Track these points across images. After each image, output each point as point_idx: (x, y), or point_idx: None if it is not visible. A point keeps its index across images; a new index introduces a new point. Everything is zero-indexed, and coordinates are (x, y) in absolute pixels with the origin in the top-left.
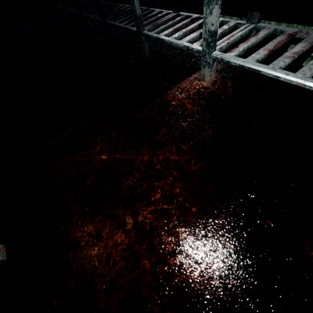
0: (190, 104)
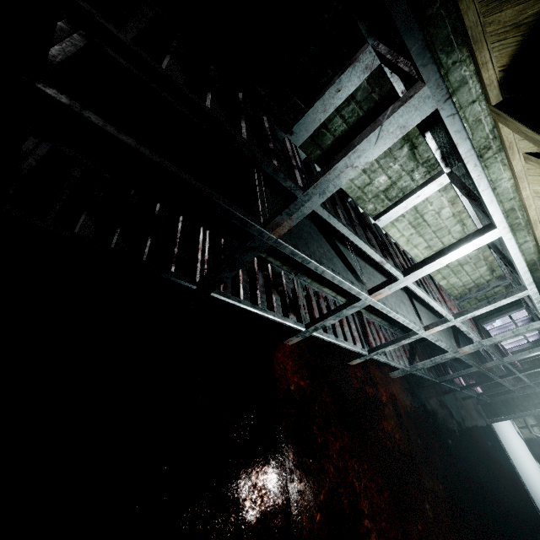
0: (302, 381)
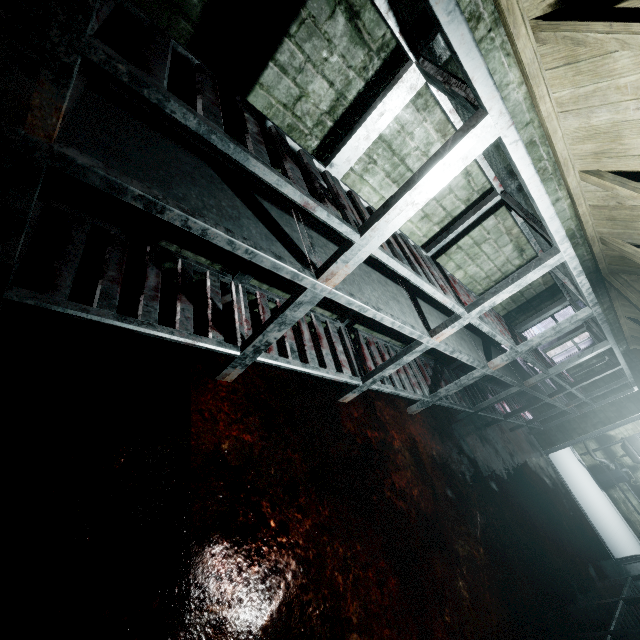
0: (247, 434)
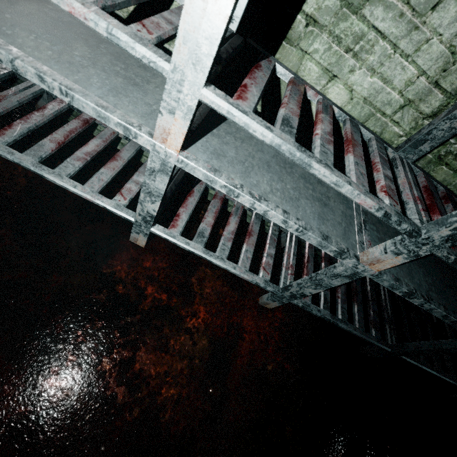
0: None
